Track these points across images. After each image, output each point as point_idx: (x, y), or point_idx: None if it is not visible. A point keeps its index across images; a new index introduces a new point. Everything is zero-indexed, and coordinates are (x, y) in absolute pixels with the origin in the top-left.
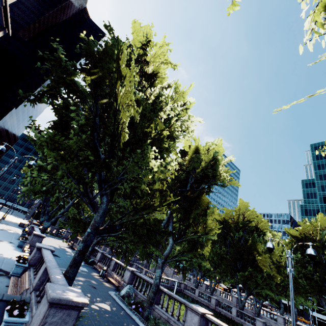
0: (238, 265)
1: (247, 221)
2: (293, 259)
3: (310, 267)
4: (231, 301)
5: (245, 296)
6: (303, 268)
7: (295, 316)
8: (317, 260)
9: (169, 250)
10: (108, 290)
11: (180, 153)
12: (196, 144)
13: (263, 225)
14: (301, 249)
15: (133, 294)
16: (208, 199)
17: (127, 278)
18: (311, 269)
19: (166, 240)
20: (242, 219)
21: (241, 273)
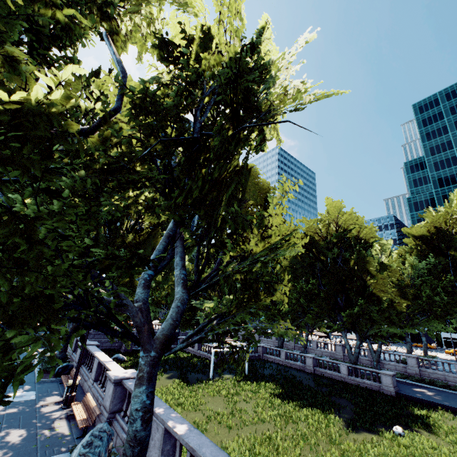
0: (339, 301)
1: (344, 230)
2: (423, 271)
3: (451, 276)
4: (334, 352)
5: (357, 343)
6: (439, 281)
7: (425, 347)
8: (456, 263)
9: (172, 320)
10: (47, 453)
11: (158, 50)
12: (206, 27)
13: (368, 232)
14: (431, 253)
15: (99, 456)
16: (268, 184)
17: (109, 401)
18: (452, 279)
19: (221, 292)
20: (334, 230)
21: (348, 313)
